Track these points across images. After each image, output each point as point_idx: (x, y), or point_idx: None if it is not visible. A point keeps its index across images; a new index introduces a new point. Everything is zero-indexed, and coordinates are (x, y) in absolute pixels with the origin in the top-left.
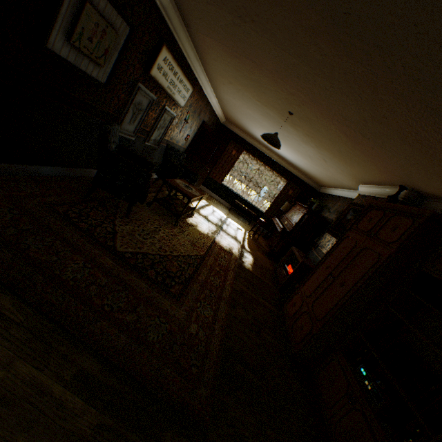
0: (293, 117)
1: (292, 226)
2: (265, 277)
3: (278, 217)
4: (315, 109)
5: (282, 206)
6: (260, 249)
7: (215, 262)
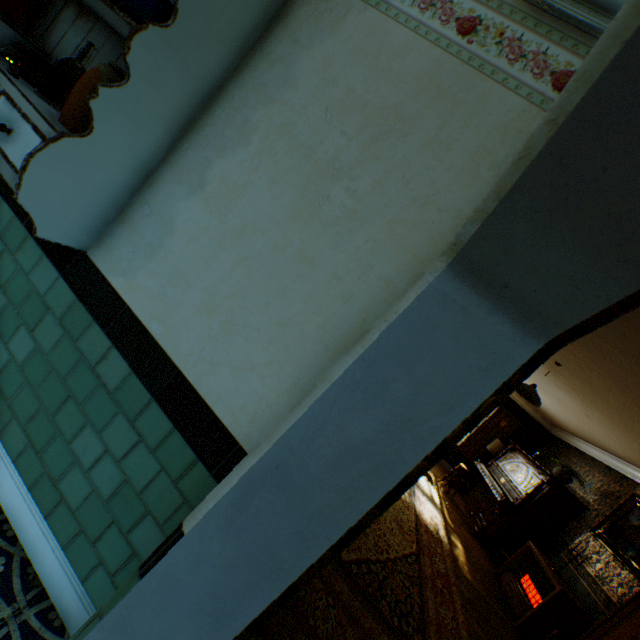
0: (559, 366)
1: (520, 496)
2: (489, 593)
3: (480, 458)
4: (612, 384)
5: (490, 443)
6: (462, 520)
7: (431, 567)
